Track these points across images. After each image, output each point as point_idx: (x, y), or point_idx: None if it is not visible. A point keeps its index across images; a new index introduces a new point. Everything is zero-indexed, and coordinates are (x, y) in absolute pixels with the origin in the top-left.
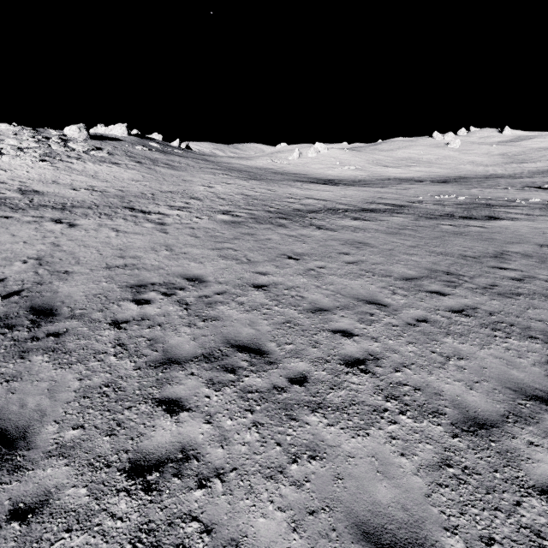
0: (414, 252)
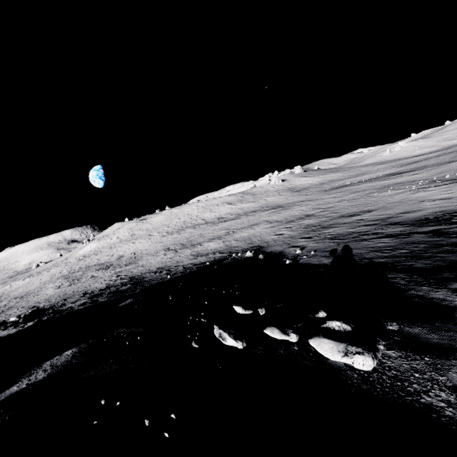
0: (452, 156)
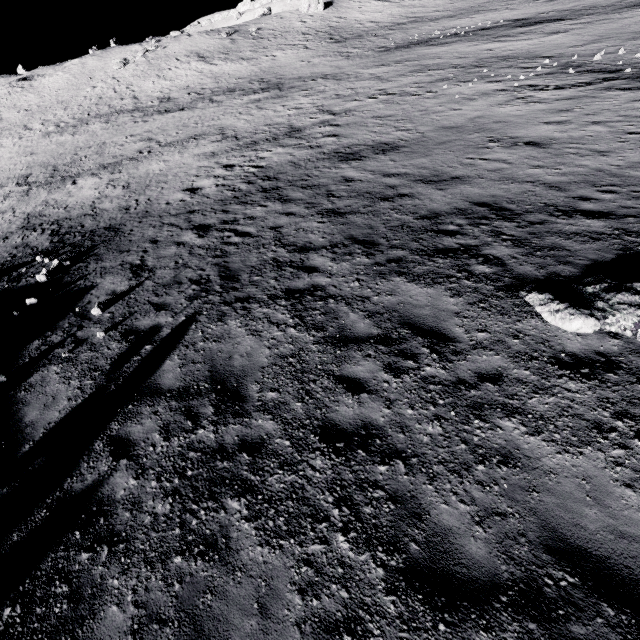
0: None
